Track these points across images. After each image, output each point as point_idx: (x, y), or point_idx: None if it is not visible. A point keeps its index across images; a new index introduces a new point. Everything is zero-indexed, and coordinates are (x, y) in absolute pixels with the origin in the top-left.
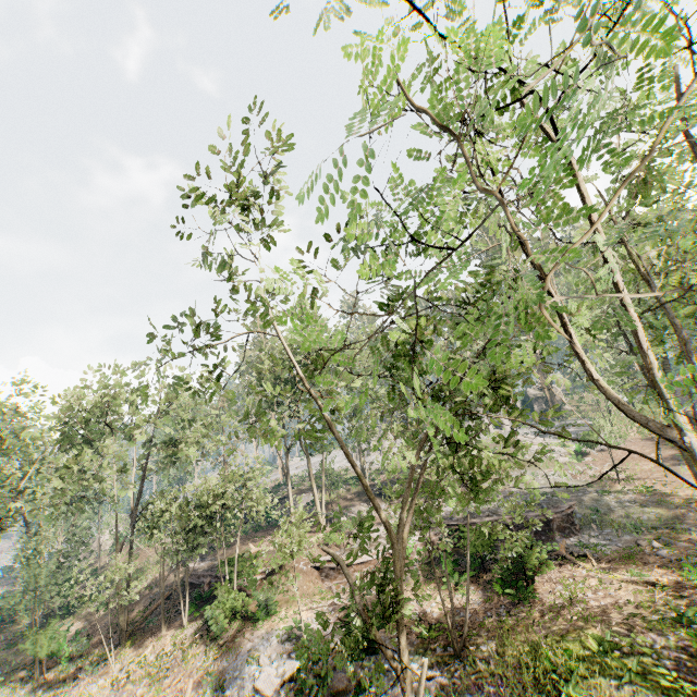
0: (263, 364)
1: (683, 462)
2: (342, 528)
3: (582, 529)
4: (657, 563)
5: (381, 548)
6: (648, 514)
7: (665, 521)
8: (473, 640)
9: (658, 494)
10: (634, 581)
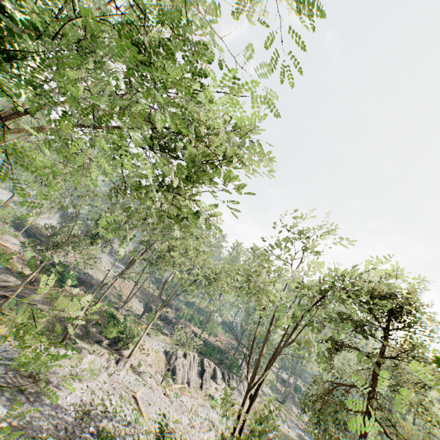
0: (41, 142)
1: (138, 298)
2: (1, 229)
3: (92, 290)
4: (101, 302)
5: (19, 247)
6: (113, 298)
7: (115, 302)
8: (37, 283)
9: (121, 297)
10: (92, 300)
